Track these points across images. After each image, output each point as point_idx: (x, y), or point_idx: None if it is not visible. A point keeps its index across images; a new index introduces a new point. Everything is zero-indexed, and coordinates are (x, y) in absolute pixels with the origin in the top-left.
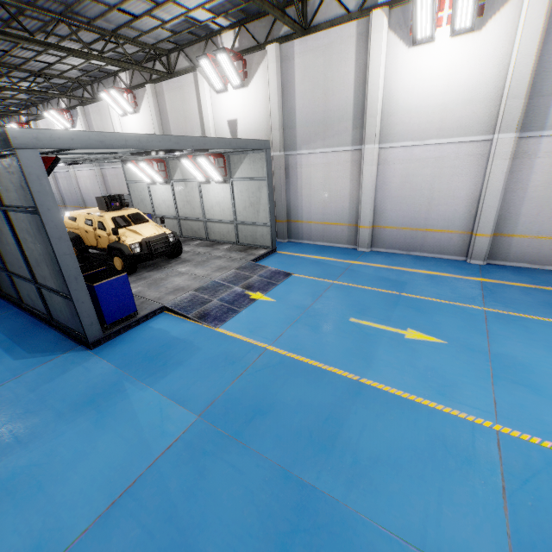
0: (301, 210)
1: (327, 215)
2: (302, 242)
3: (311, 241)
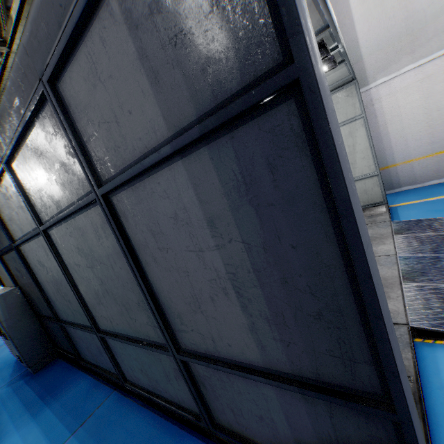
0: (390, 152)
1: (438, 142)
2: (400, 191)
3: (416, 183)
